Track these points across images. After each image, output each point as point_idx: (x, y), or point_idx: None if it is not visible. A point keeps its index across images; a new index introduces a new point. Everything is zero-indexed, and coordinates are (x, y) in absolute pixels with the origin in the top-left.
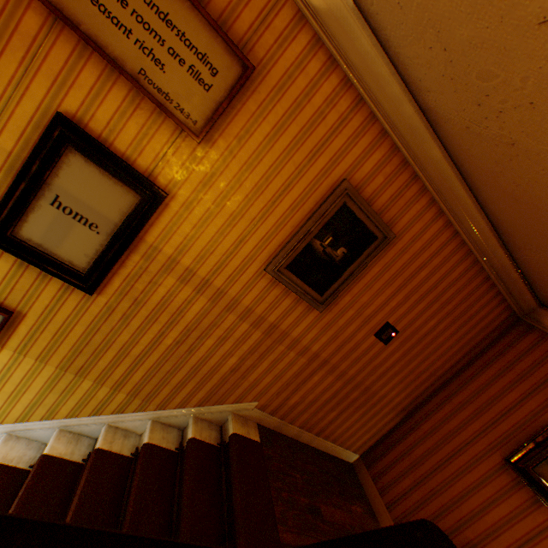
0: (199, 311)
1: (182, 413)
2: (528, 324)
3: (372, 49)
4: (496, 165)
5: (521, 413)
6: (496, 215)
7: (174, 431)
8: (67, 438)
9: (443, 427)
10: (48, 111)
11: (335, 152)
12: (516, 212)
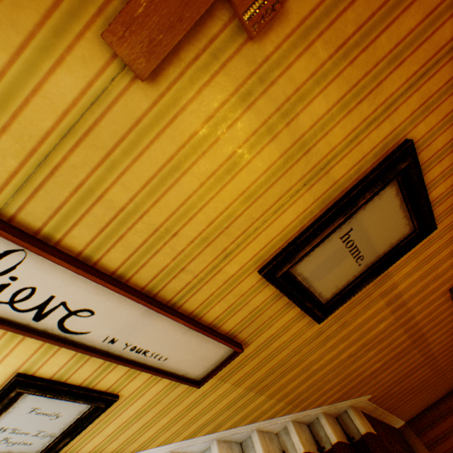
0: (381, 327)
1: (315, 411)
2: None
3: None
4: None
5: None
6: None
7: (304, 428)
8: (225, 450)
9: None
10: (395, 137)
11: None
12: None
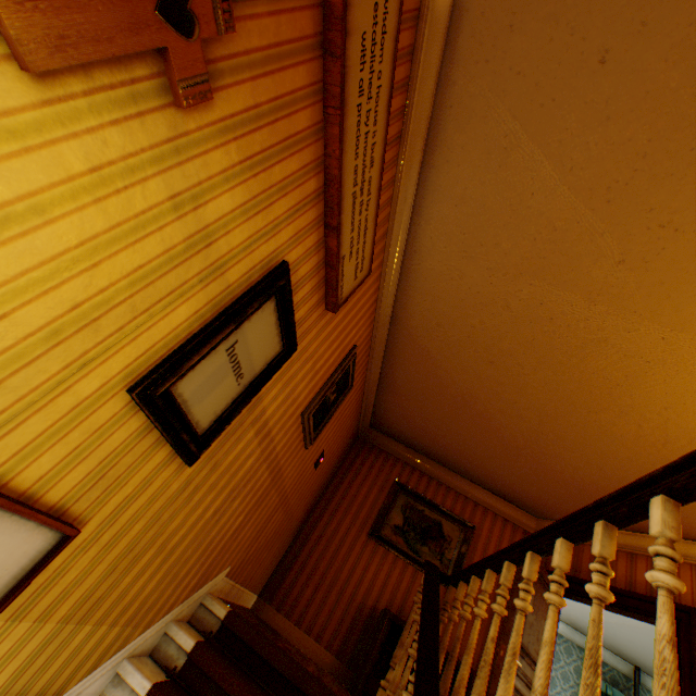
0: (249, 465)
1: (165, 622)
2: (364, 439)
3: (396, 279)
4: (411, 355)
5: (371, 500)
6: (387, 374)
7: (147, 659)
8: None
9: (328, 530)
10: (278, 256)
11: (359, 327)
12: (402, 377)
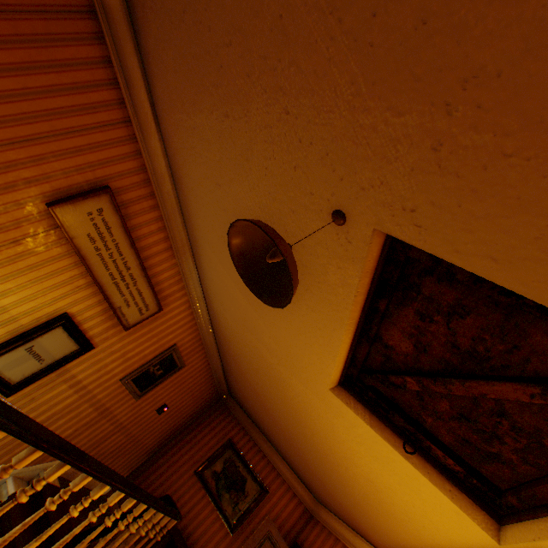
0: (69, 402)
1: None
2: (223, 402)
3: (205, 309)
4: (228, 354)
5: (208, 447)
6: (224, 362)
7: None
8: None
9: (172, 459)
10: (61, 310)
11: (177, 334)
12: (230, 366)
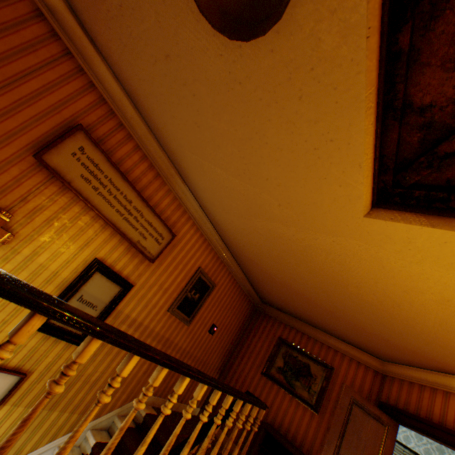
0: None
1: (111, 415)
2: (260, 311)
3: (211, 227)
4: (247, 262)
5: (264, 350)
6: (247, 273)
7: (104, 432)
8: None
9: (238, 370)
10: (91, 257)
11: (197, 257)
12: (253, 274)
